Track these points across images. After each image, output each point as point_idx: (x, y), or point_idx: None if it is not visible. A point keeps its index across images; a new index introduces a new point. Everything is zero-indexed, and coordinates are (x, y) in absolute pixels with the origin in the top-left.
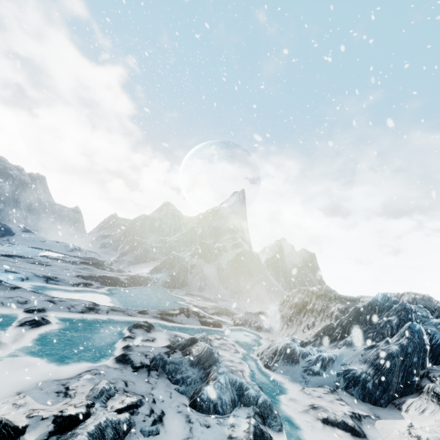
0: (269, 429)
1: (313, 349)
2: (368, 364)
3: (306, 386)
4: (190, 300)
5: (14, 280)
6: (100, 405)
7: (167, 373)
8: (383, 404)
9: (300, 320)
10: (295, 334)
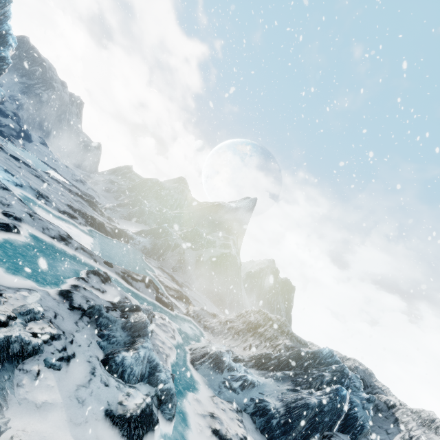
0: (161, 414)
1: (241, 367)
2: (283, 404)
3: (218, 396)
4: (159, 274)
5: (8, 181)
6: (21, 321)
7: (97, 324)
8: None
9: (246, 338)
10: (236, 348)
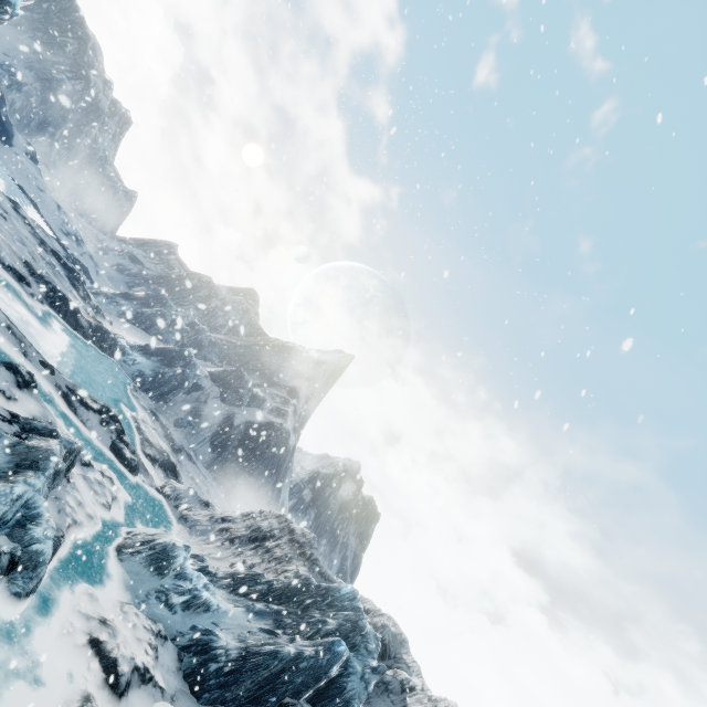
0: (6, 583)
1: (201, 579)
2: (242, 645)
3: (137, 606)
4: (144, 420)
5: None
6: None
7: None
8: (203, 699)
9: (242, 550)
10: (219, 561)
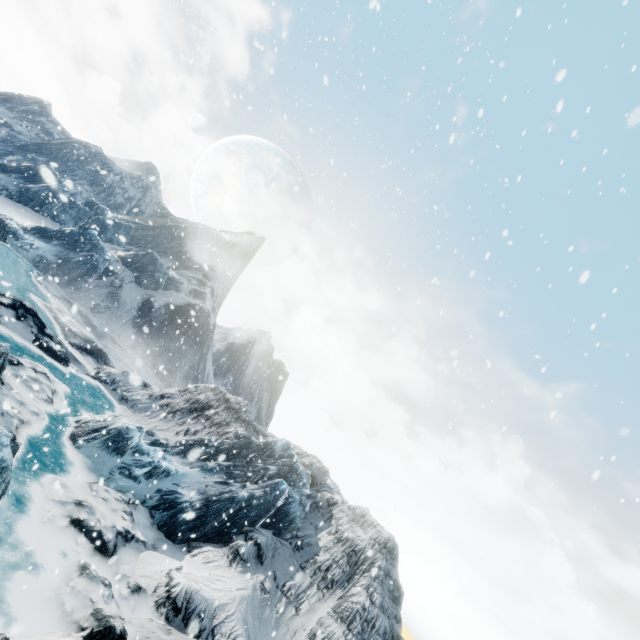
0: None
1: (157, 452)
2: (203, 497)
3: (104, 483)
4: (59, 309)
5: None
6: None
7: None
8: (178, 540)
9: (185, 420)
10: (165, 432)
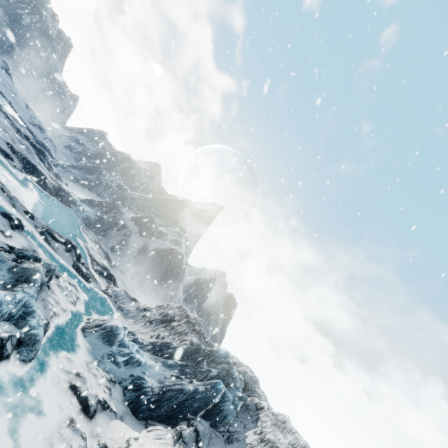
0: (16, 354)
1: (134, 347)
2: (161, 385)
3: (96, 364)
4: (92, 248)
5: None
6: None
7: None
8: (139, 417)
9: (157, 328)
10: (143, 334)
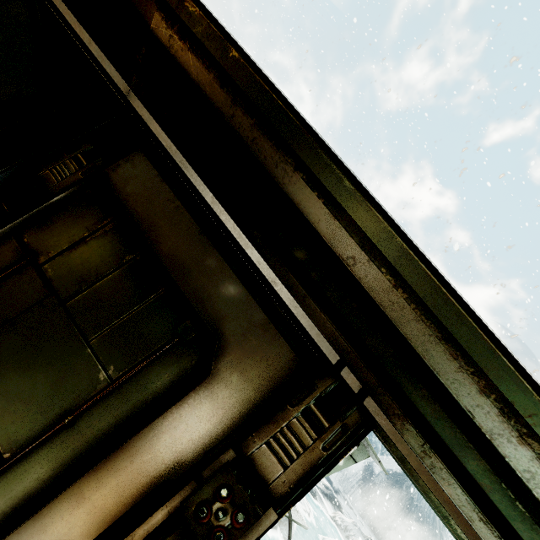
0: (280, 530)
1: None
2: None
3: None
4: None
5: None
6: None
7: None
8: None
9: None
10: None
